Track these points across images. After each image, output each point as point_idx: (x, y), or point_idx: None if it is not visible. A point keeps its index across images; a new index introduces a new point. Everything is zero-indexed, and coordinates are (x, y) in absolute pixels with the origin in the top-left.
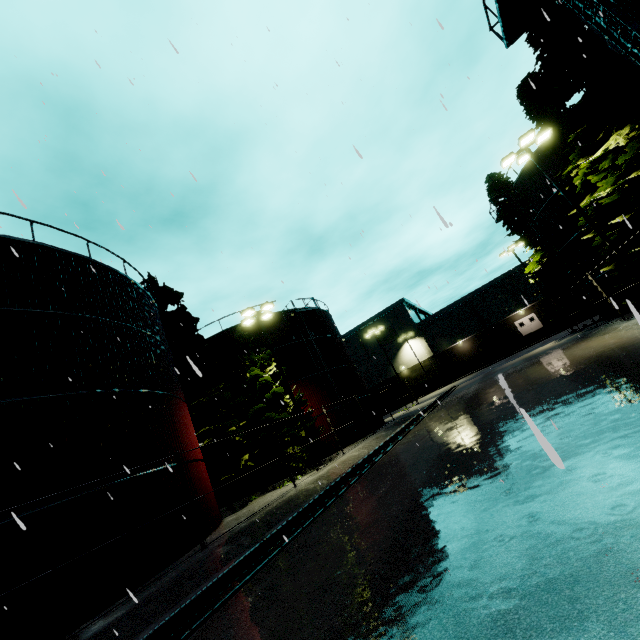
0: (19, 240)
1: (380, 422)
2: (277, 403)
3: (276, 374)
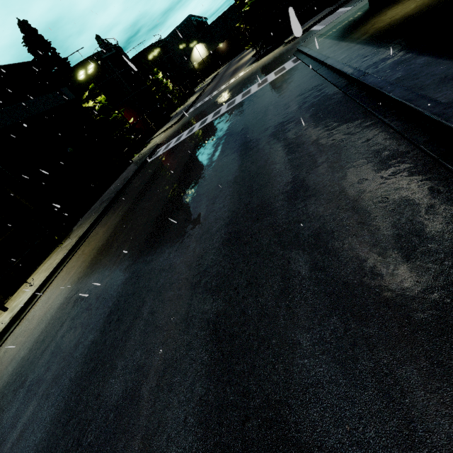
0: (113, 47)
1: (194, 91)
2: (166, 87)
3: (162, 77)
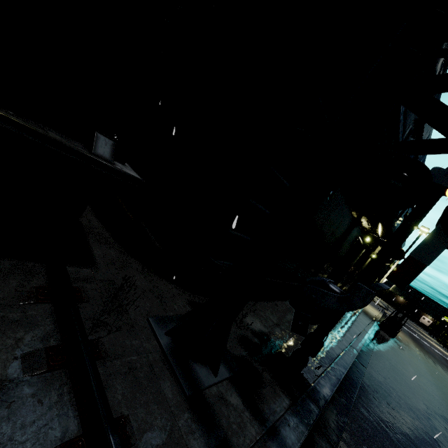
0: None
1: None
2: None
3: None
